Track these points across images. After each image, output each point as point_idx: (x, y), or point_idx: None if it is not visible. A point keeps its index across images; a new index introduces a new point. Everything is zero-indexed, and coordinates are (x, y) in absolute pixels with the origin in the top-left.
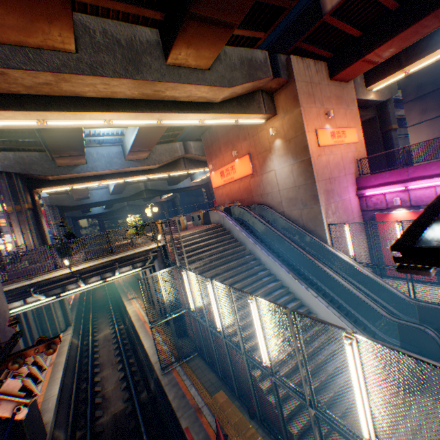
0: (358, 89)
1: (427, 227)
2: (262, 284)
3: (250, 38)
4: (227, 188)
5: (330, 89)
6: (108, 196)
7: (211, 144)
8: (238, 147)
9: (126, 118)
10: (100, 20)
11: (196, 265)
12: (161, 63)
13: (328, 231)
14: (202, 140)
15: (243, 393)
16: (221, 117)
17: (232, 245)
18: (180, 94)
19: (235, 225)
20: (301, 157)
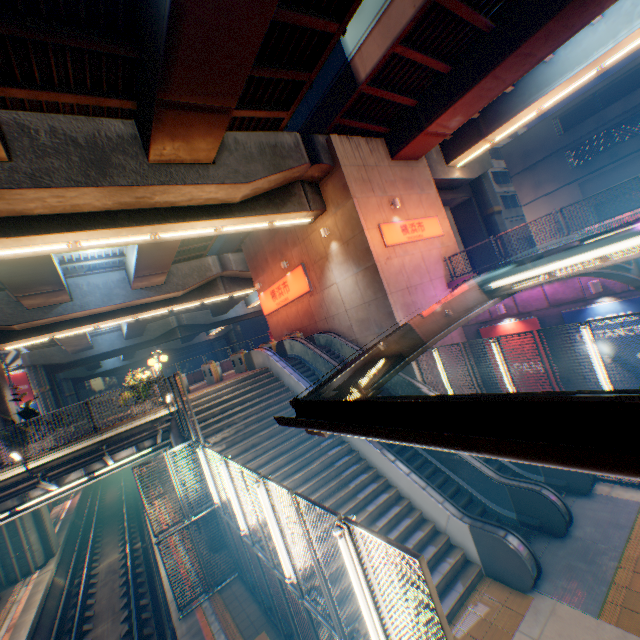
0: (436, 167)
1: (342, 369)
2: (322, 451)
3: (271, 119)
4: (283, 314)
5: (394, 171)
6: (123, 342)
7: (255, 254)
8: (289, 256)
9: (102, 237)
10: (47, 117)
11: (223, 434)
12: (141, 162)
13: (415, 360)
14: (243, 250)
15: (293, 631)
16: (246, 221)
17: (280, 398)
18: (177, 198)
19: (284, 368)
20: (365, 263)
